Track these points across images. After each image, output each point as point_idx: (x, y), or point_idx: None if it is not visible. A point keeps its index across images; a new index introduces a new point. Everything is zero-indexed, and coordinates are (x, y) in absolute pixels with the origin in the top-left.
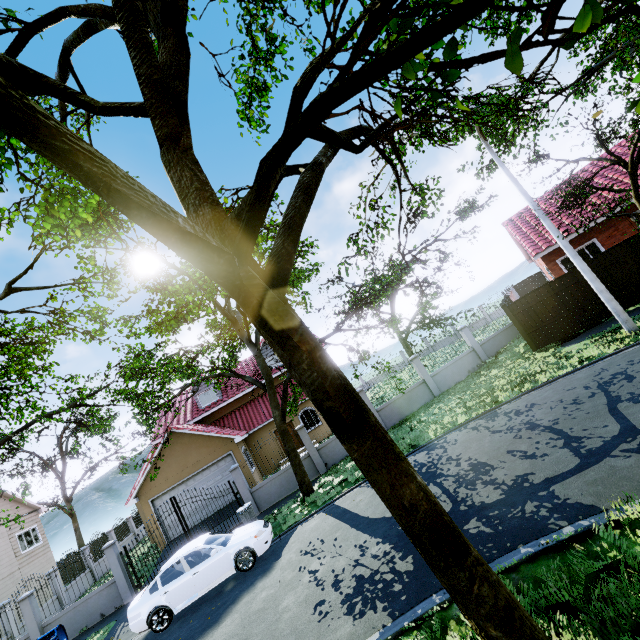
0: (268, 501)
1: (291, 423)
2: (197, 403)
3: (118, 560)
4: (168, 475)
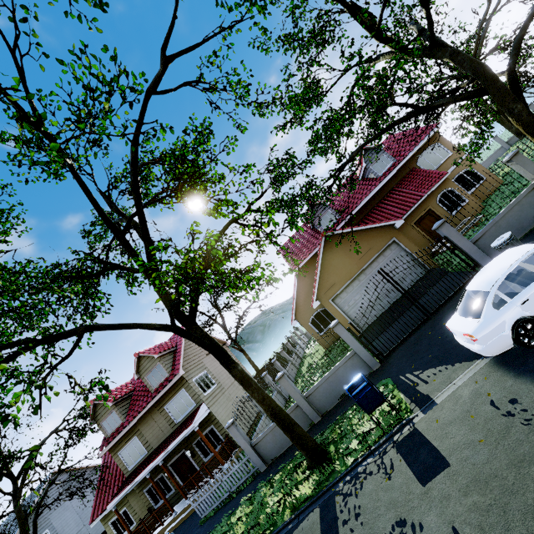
0: None
1: (430, 211)
2: (319, 228)
3: (350, 335)
4: (338, 275)
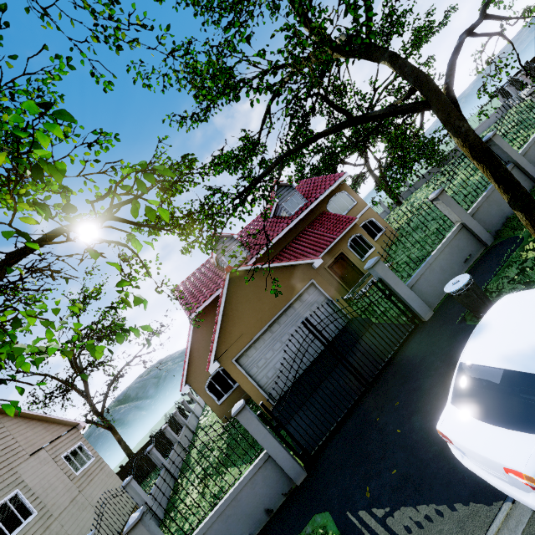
0: (434, 295)
1: (342, 255)
2: (224, 265)
3: (262, 426)
4: (245, 325)
